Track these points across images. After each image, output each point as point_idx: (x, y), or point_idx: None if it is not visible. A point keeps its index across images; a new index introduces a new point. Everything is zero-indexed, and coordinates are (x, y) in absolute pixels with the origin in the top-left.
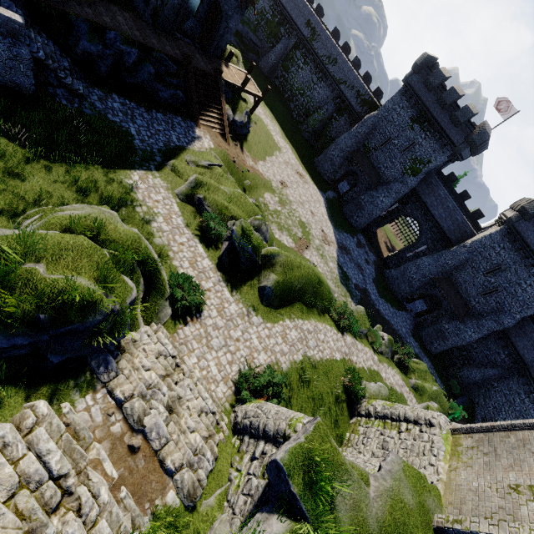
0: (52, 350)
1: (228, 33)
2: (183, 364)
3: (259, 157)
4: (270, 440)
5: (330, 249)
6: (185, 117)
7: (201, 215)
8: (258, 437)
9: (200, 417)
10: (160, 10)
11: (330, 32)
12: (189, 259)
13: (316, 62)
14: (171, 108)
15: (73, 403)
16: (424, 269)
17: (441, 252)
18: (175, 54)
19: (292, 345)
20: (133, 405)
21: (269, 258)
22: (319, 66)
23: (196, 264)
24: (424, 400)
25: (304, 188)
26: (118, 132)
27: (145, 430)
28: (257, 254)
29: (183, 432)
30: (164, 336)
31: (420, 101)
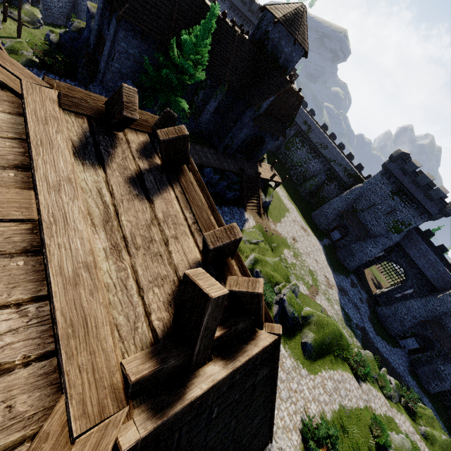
0: None
1: (265, 150)
2: None
3: (276, 220)
4: None
5: (333, 293)
6: (238, 206)
7: None
8: None
9: None
10: (229, 146)
11: (320, 126)
12: None
13: (311, 146)
14: (231, 202)
15: None
16: (414, 312)
17: (428, 298)
18: (235, 169)
19: (330, 394)
20: None
21: (306, 318)
22: (314, 149)
23: None
24: (436, 449)
25: (308, 240)
26: None
27: None
28: (299, 316)
29: None
30: None
31: (398, 180)
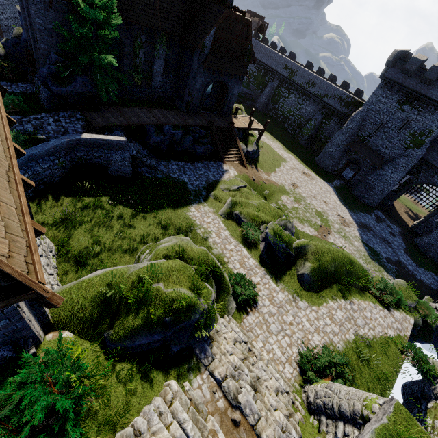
0: (173, 342)
1: (233, 98)
2: (253, 348)
3: (270, 170)
4: (349, 421)
5: (351, 230)
6: (215, 160)
7: (240, 226)
8: (334, 418)
9: (278, 396)
10: (190, 102)
11: (304, 66)
12: (239, 261)
13: (298, 90)
14: (205, 157)
15: (190, 382)
16: None
17: None
18: (203, 124)
19: (341, 324)
20: (228, 384)
21: (300, 249)
22: (302, 91)
23: (244, 264)
24: None
25: (312, 184)
26: (178, 183)
27: (241, 407)
28: (289, 247)
29: (268, 410)
30: (235, 325)
31: (403, 86)
